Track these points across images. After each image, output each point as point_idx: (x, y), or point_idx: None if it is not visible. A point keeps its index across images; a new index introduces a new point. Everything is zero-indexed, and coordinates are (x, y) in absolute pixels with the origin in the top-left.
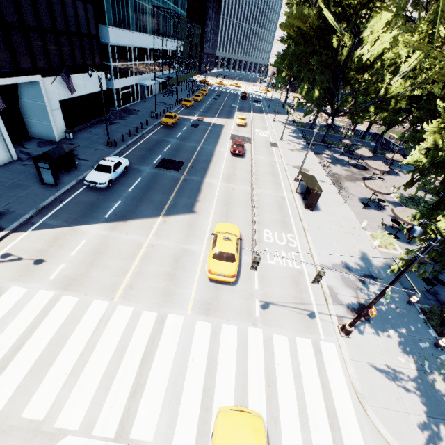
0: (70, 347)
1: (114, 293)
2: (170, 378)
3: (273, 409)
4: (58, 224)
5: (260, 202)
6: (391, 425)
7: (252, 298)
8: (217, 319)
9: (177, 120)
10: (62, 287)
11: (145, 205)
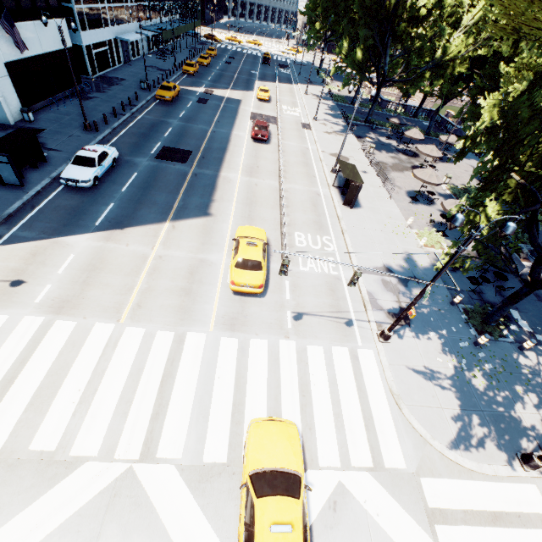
0: (74, 375)
1: (119, 314)
2: (195, 398)
3: (308, 417)
4: (33, 237)
5: (290, 200)
6: (425, 420)
7: (283, 310)
8: (245, 334)
9: (178, 93)
10: (52, 311)
11: (146, 208)
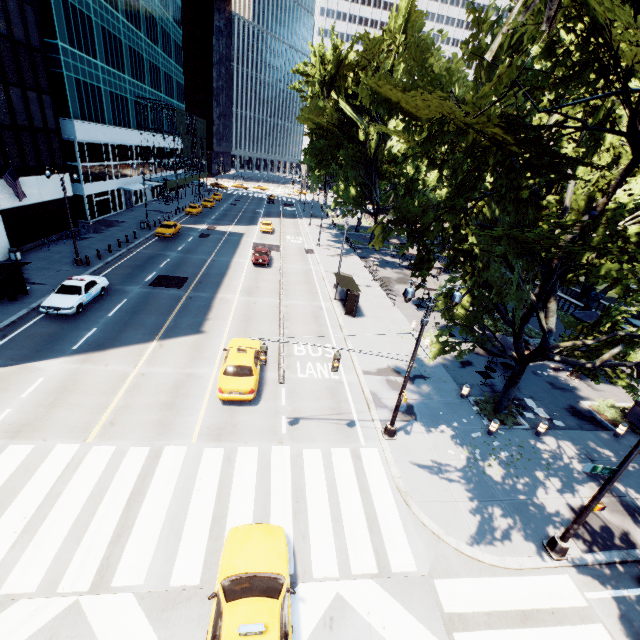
0: (22, 502)
1: (87, 433)
2: (167, 514)
3: (302, 524)
4: None
5: (290, 314)
6: (437, 515)
7: (277, 416)
8: (233, 443)
9: (179, 230)
10: (7, 436)
11: (133, 330)
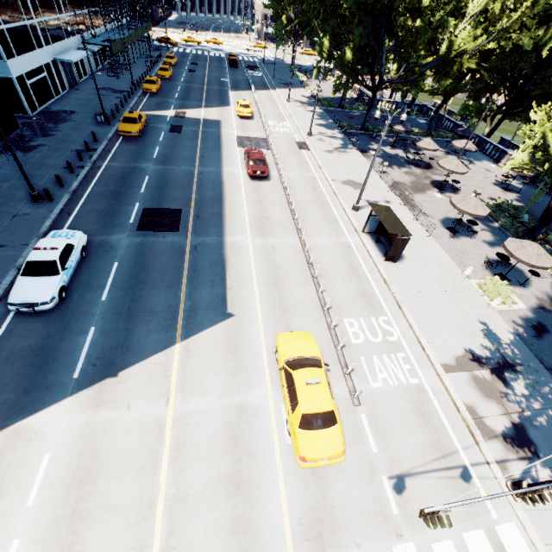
0: None
1: None
2: None
3: None
4: None
5: (321, 264)
6: None
7: (375, 477)
8: (342, 551)
9: (145, 123)
10: None
11: (142, 324)
